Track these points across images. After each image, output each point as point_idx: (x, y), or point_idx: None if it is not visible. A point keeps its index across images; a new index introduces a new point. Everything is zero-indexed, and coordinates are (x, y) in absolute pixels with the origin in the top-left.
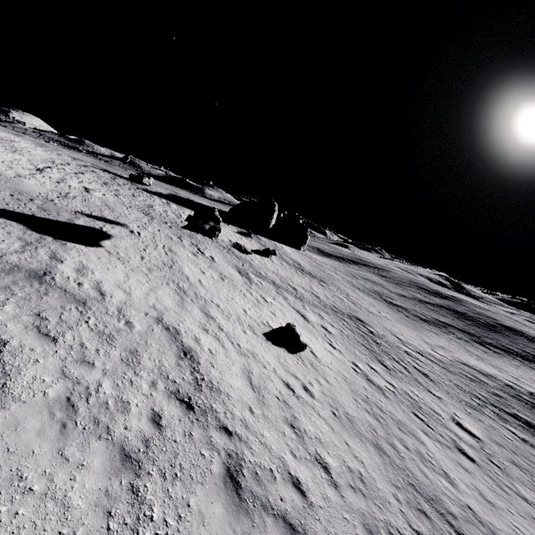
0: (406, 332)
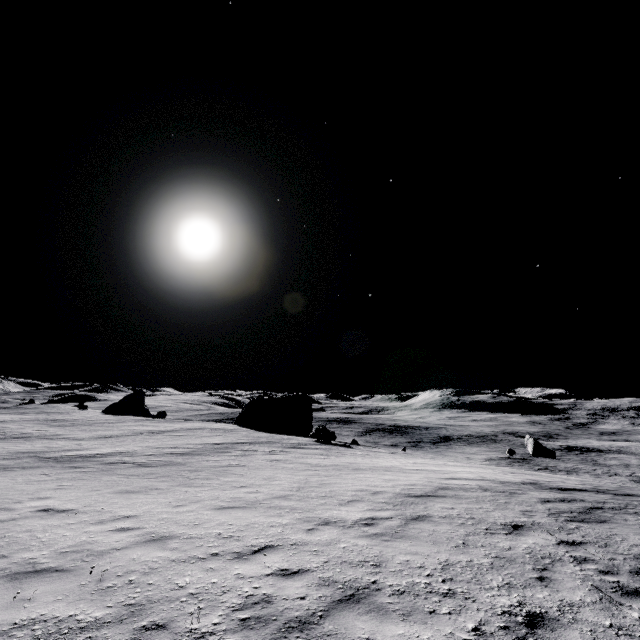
0: (459, 459)
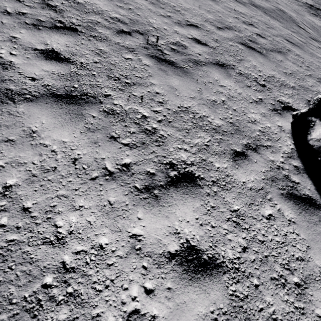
0: None
